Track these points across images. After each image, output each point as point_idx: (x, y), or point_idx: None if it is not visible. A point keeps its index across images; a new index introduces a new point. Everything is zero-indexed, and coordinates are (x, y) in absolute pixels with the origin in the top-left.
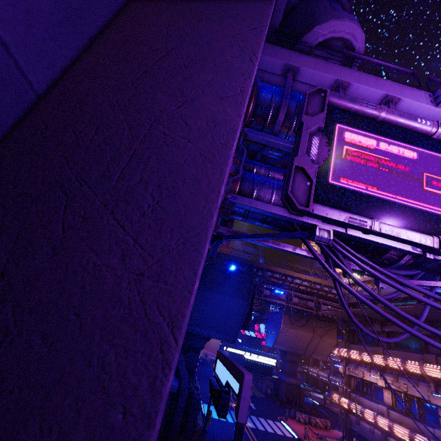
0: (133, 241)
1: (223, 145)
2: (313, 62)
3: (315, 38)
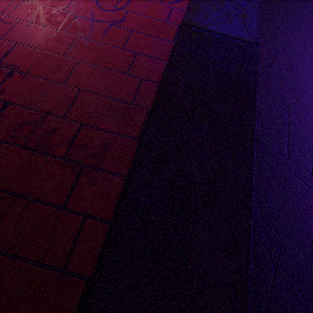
0: None
1: None
2: None
3: None
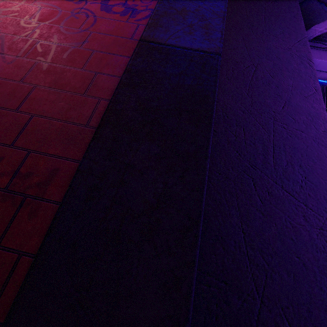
0: (304, 206)
1: (324, 132)
2: (318, 53)
3: (312, 34)
